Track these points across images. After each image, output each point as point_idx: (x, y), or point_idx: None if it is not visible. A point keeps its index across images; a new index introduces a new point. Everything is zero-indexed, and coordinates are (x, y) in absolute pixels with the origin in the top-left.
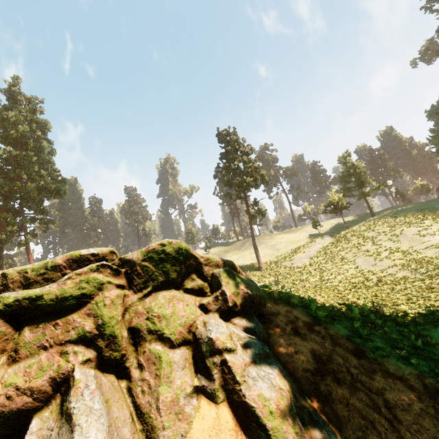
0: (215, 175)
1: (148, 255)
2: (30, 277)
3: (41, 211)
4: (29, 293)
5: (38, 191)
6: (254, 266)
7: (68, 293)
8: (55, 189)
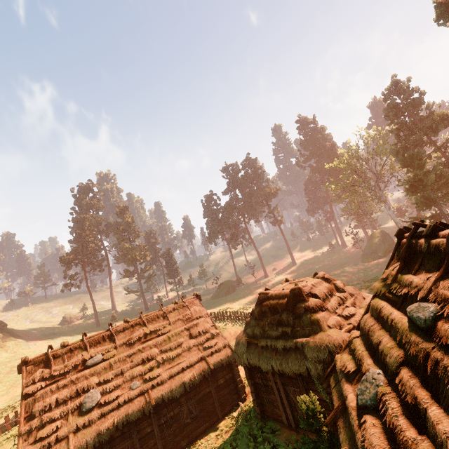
0: None
1: None
2: None
3: None
4: None
5: None
6: None
7: None
8: None
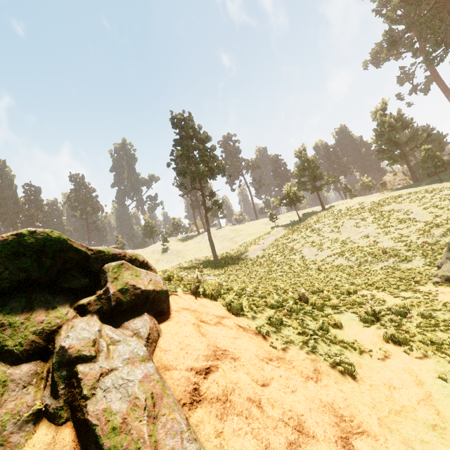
0: (168, 164)
1: None
2: None
3: None
4: None
5: None
6: (211, 259)
7: None
8: None
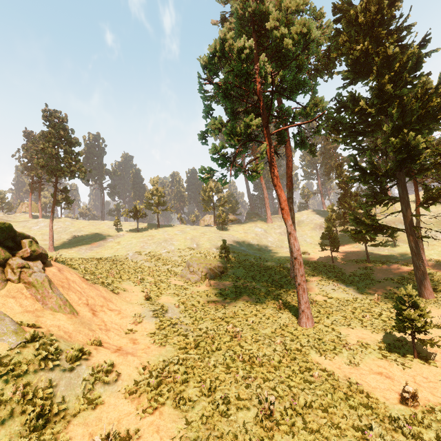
0: (26, 149)
1: None
2: None
3: None
4: None
5: None
6: (44, 247)
7: None
8: None
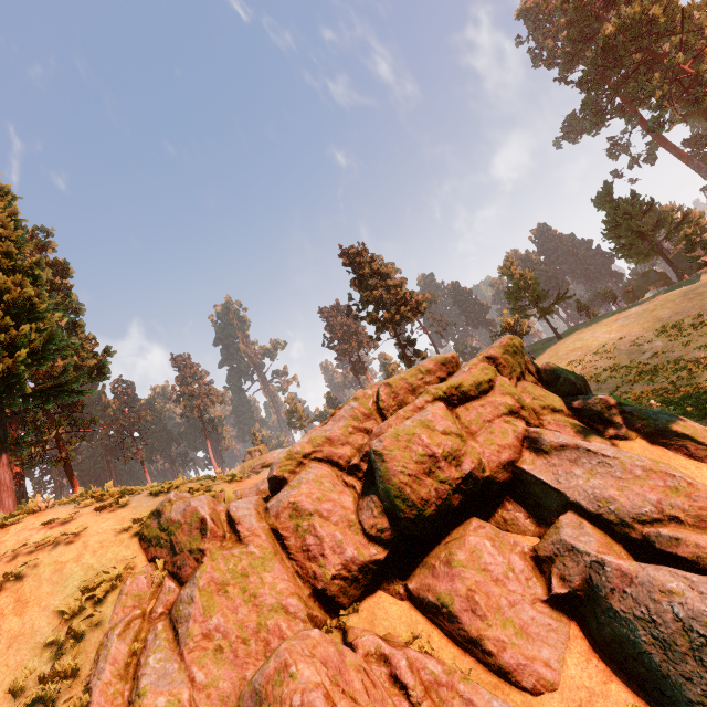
0: (348, 312)
1: (505, 348)
2: (412, 383)
3: (73, 406)
4: (450, 383)
5: (75, 372)
6: None
7: (481, 378)
8: (96, 367)
